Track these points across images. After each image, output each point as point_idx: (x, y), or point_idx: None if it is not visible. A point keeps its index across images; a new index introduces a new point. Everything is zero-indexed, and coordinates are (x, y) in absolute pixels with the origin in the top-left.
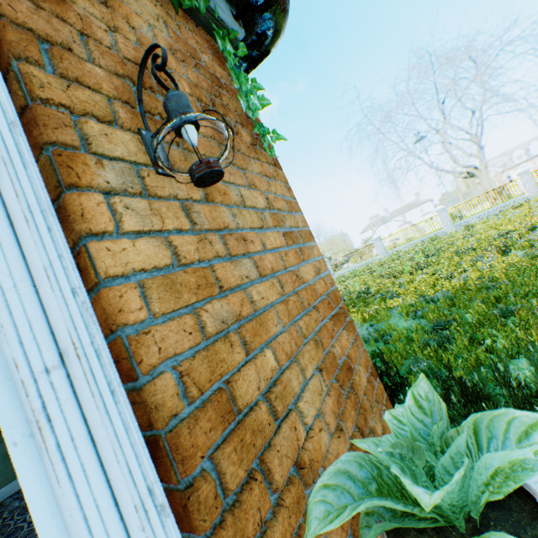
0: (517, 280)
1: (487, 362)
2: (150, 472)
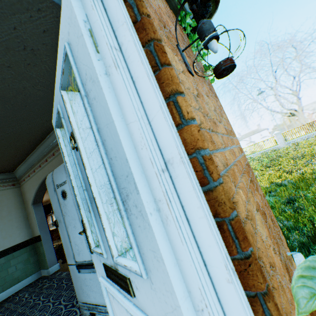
0: None
1: None
2: (223, 246)
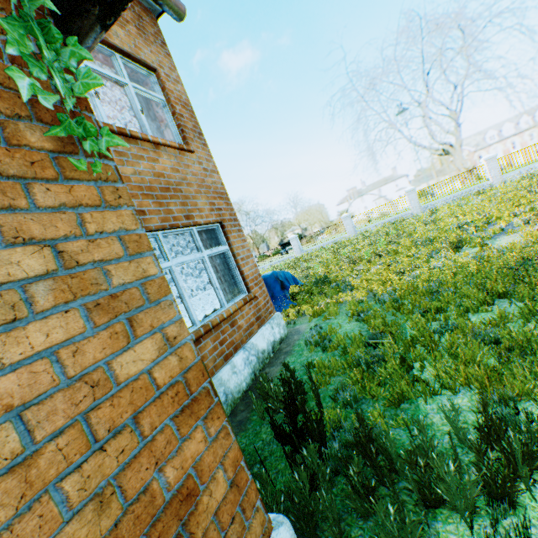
0: (460, 289)
1: (410, 396)
2: None
